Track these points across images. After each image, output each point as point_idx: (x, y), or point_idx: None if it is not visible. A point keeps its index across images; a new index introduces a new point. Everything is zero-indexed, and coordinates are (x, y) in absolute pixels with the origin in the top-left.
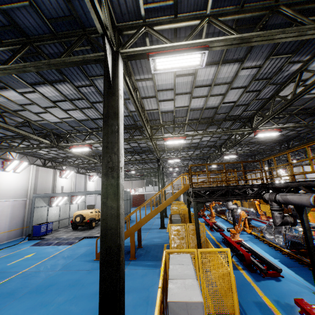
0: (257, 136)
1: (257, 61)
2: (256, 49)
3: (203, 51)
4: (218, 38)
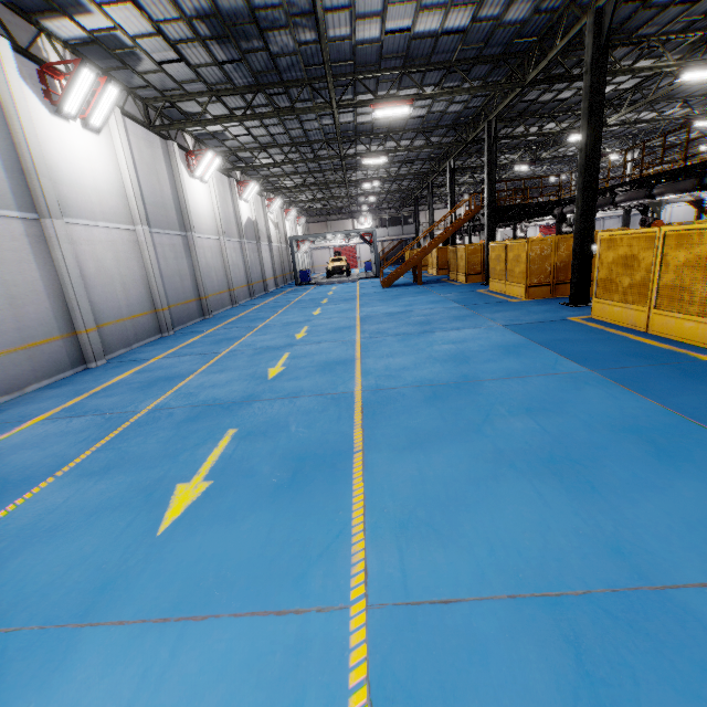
0: None
1: None
2: None
3: None
4: None
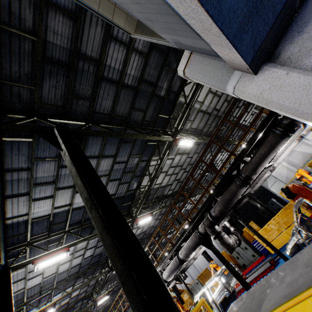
0: (98, 303)
1: (80, 281)
2: (78, 280)
3: (54, 308)
4: (59, 297)
